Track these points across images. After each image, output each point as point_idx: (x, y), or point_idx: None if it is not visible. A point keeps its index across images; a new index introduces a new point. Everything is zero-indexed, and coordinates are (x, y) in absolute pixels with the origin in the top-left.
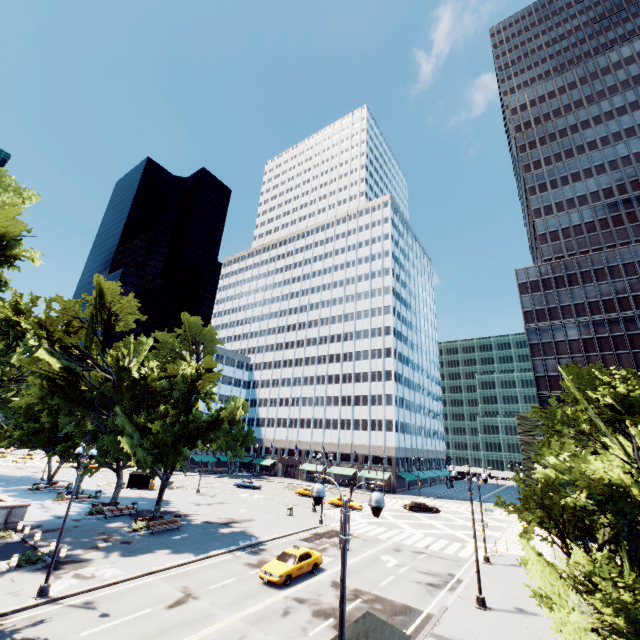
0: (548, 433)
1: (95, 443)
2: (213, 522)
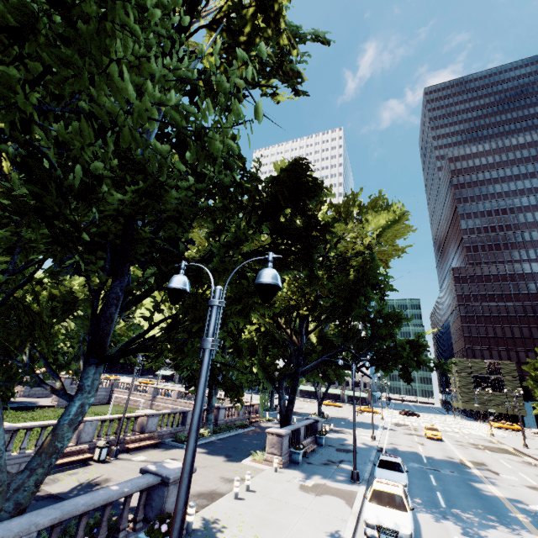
0: None
1: None
2: (334, 417)
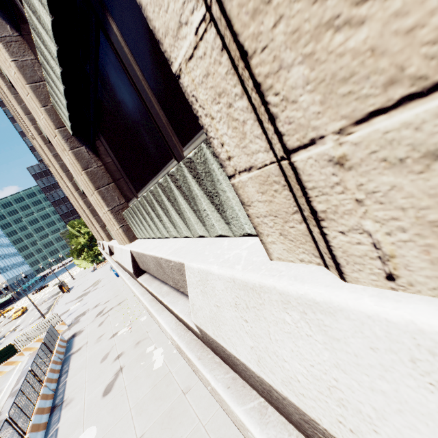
0: (70, 239)
1: None
2: None
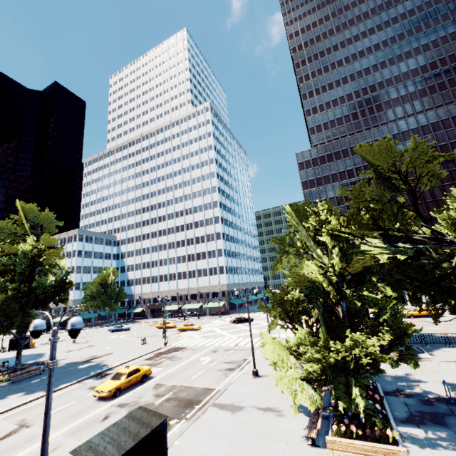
0: (281, 253)
1: None
2: (76, 362)
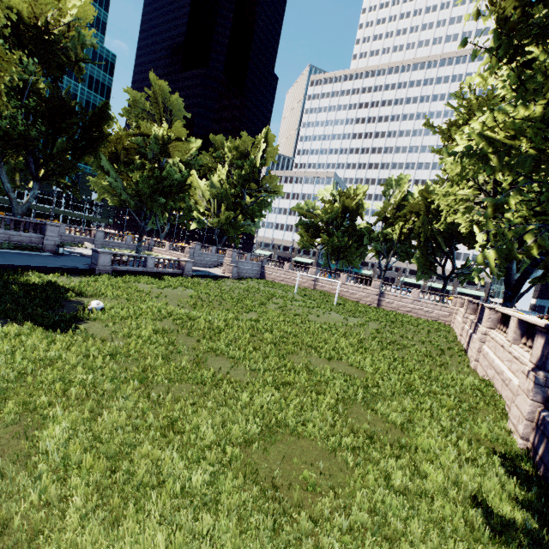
0: None
1: (418, 257)
2: None
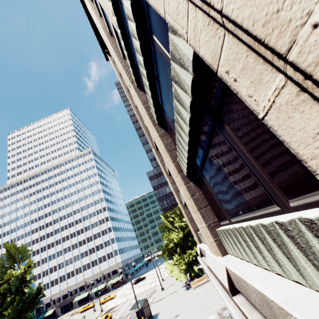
0: (163, 232)
1: None
2: None
